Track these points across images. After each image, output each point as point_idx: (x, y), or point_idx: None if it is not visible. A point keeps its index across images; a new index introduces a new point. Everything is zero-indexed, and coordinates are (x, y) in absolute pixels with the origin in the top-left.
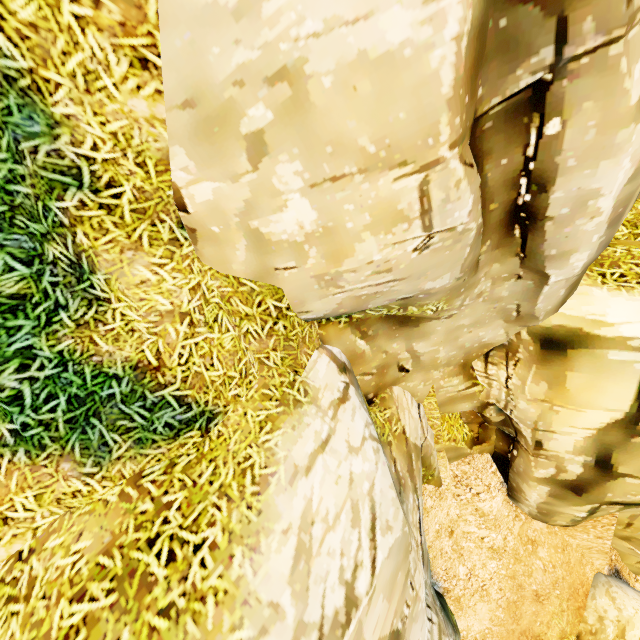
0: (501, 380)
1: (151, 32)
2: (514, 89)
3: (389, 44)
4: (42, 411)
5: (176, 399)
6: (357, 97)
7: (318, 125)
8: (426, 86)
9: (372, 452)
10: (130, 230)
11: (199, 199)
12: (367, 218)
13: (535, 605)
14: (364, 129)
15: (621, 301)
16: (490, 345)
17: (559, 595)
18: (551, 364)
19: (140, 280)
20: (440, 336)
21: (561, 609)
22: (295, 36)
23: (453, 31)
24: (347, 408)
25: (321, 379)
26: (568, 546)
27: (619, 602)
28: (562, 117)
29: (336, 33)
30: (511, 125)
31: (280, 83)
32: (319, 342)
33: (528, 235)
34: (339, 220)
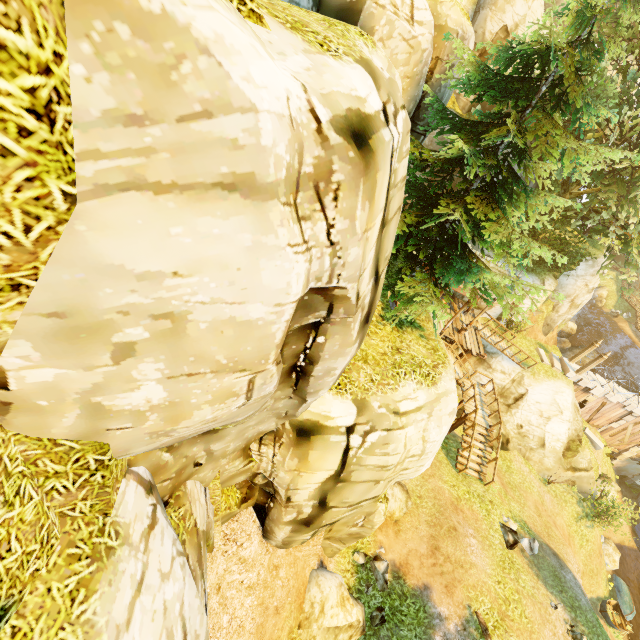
0: (269, 456)
1: (37, 266)
2: (306, 322)
3: (251, 317)
4: None
5: None
6: (222, 336)
7: (188, 345)
8: (267, 338)
9: (180, 569)
10: None
11: (32, 380)
12: (209, 397)
13: (275, 618)
14: (222, 351)
15: (338, 403)
16: (265, 432)
17: (290, 601)
18: (302, 446)
19: None
20: (233, 436)
21: (291, 611)
22: (187, 299)
23: (286, 318)
24: (157, 533)
25: (131, 511)
26: (297, 559)
27: (322, 586)
28: (326, 337)
29: (218, 305)
30: (301, 332)
31: (164, 319)
32: (126, 467)
33: (300, 380)
34: (186, 398)
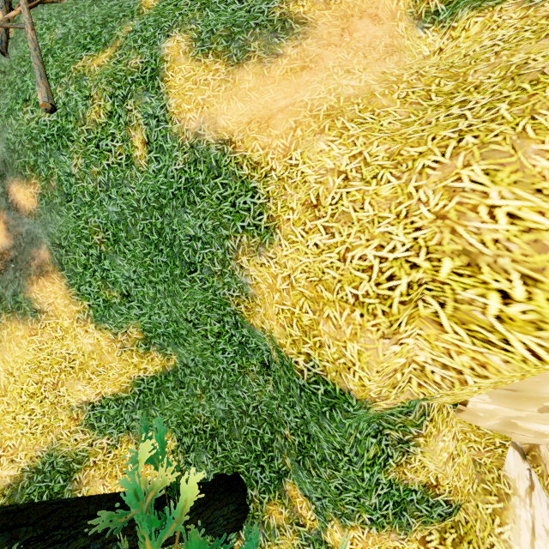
0: None
1: None
2: None
3: None
4: (382, 510)
5: (444, 501)
6: None
7: None
8: None
9: None
10: (436, 424)
11: (480, 406)
12: None
13: None
14: None
15: None
16: None
17: None
18: None
19: (439, 450)
20: None
21: None
22: None
23: None
24: (535, 494)
25: (513, 470)
26: None
27: None
28: None
29: None
30: None
31: None
32: None
33: None
34: None
